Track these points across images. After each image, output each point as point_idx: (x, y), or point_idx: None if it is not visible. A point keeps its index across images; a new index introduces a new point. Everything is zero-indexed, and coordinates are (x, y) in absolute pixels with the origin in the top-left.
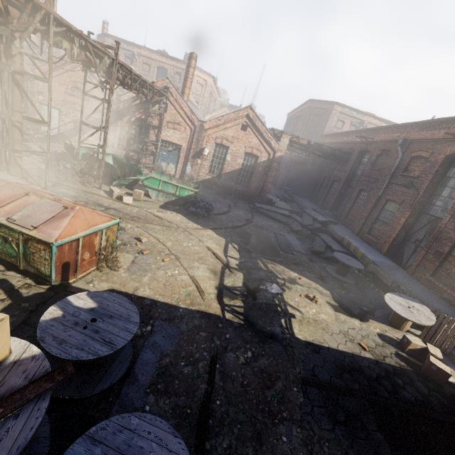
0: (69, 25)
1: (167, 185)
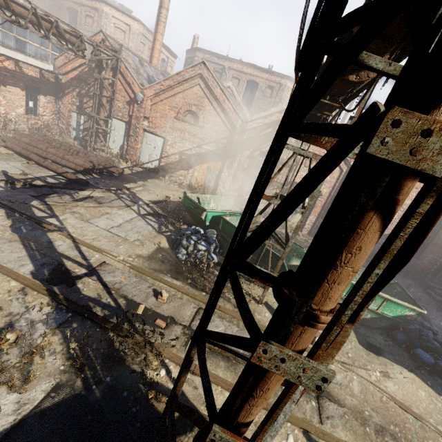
0: None
1: None
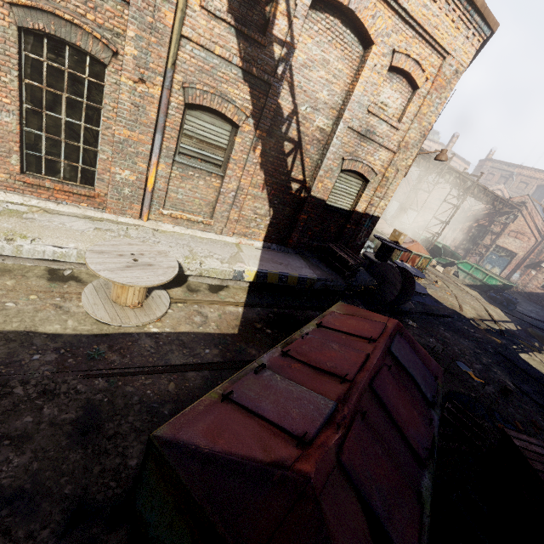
0: (453, 169)
1: (477, 271)
